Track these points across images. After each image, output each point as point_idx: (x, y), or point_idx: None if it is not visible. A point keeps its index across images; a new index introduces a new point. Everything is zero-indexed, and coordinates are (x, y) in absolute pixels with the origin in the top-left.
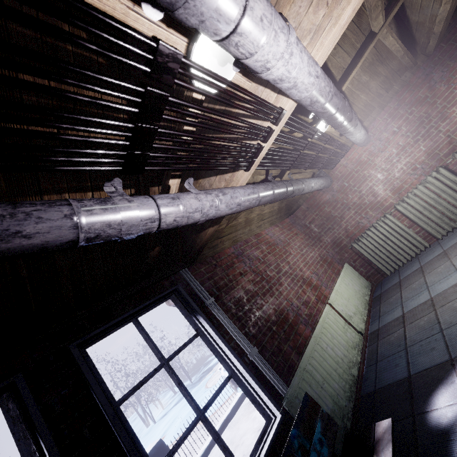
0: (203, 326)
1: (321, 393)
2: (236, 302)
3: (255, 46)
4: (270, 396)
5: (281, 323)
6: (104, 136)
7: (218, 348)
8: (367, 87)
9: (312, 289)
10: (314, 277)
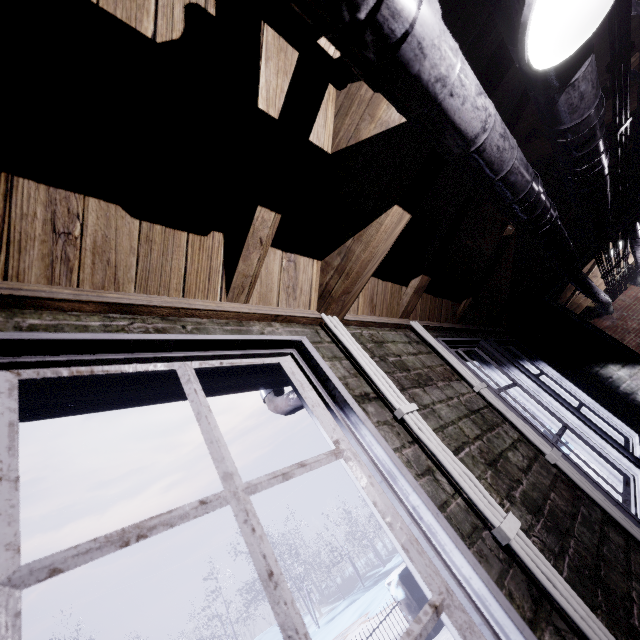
0: None
1: None
2: None
3: None
4: None
5: None
6: None
7: None
8: None
9: None
10: None
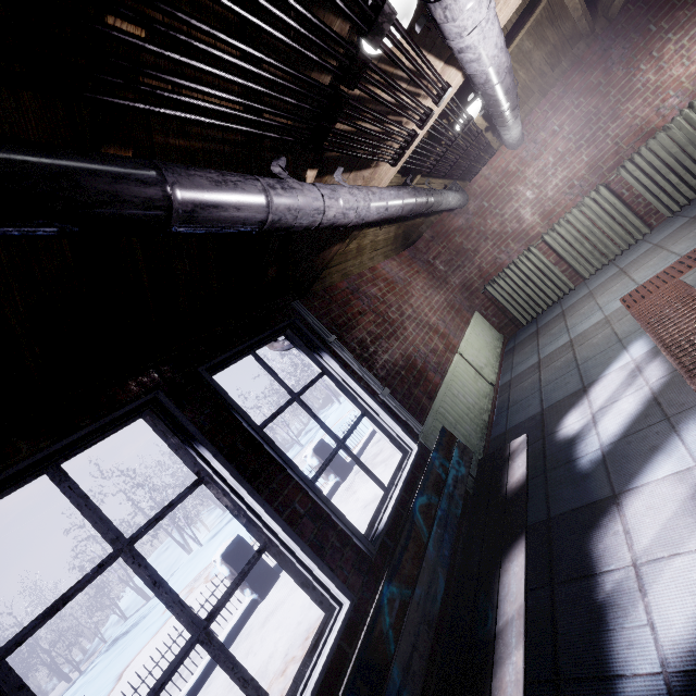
0: (328, 365)
1: (454, 432)
2: (360, 343)
3: (461, 11)
4: (407, 431)
5: (410, 368)
6: (218, 101)
7: (347, 387)
8: (529, 59)
9: (439, 337)
10: (441, 324)
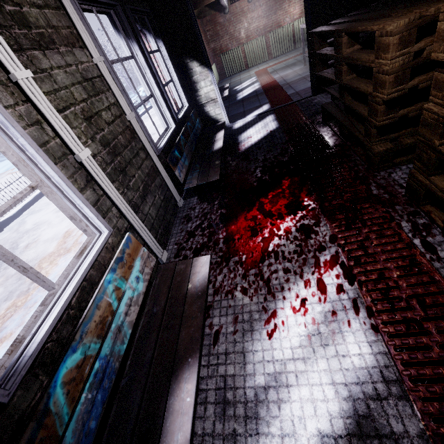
0: None
1: None
2: None
3: None
4: None
5: None
6: None
7: None
8: None
9: None
10: None
